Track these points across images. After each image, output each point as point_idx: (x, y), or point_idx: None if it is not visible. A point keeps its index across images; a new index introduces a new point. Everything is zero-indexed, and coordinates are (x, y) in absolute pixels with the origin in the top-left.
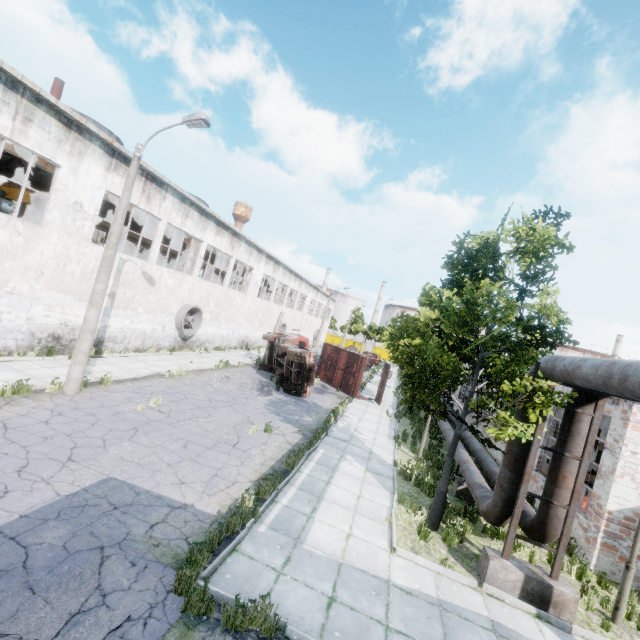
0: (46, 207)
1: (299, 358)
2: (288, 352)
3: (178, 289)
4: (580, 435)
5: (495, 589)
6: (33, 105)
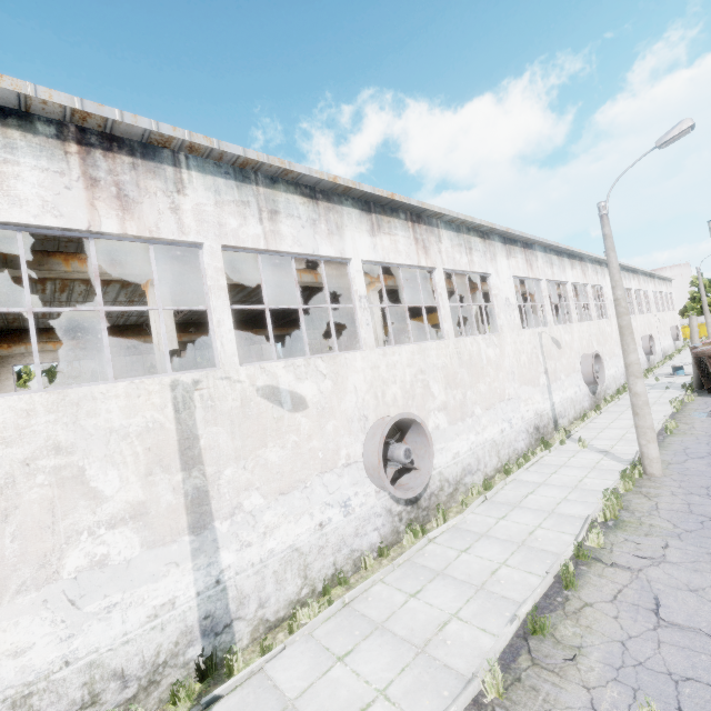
0: (494, 315)
1: None
2: None
3: (572, 342)
4: None
5: None
6: (467, 236)
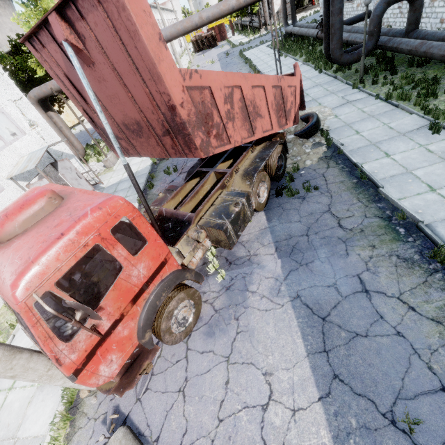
0: None
1: (211, 35)
2: (207, 35)
3: None
4: (264, 3)
5: (262, 33)
6: None
